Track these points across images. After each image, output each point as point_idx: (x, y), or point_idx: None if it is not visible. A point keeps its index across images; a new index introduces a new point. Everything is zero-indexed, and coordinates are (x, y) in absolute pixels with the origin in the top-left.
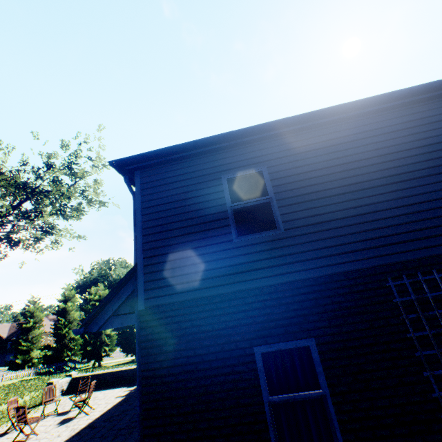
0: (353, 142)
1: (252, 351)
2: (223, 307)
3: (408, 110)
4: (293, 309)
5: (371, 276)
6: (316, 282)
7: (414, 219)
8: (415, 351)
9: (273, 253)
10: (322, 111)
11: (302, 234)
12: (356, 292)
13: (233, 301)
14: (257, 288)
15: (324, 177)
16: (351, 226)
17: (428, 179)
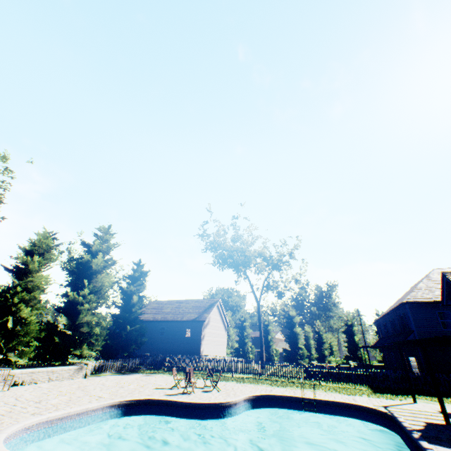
0: None
1: None
2: None
3: None
4: None
5: None
6: None
7: None
8: None
9: None
10: None
11: None
12: None
13: None
14: None
15: None
16: None
17: None
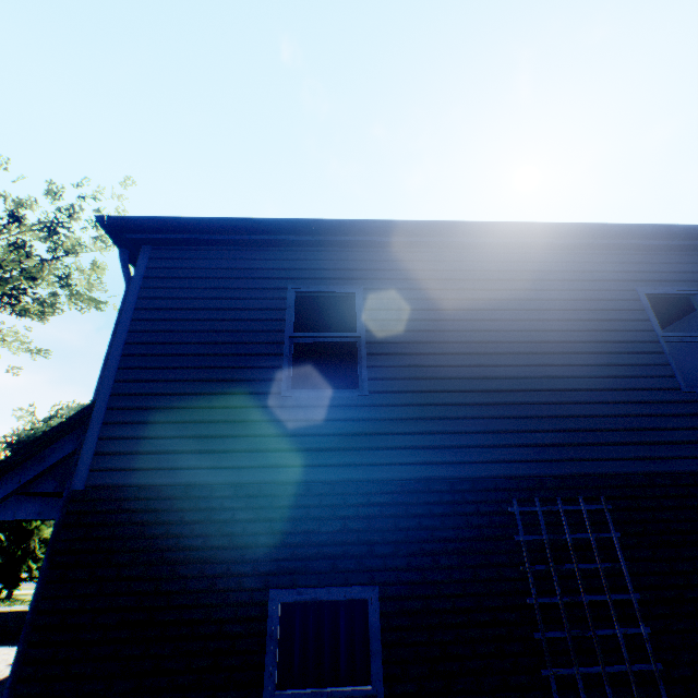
0: (497, 282)
1: (265, 597)
2: (233, 508)
3: (578, 256)
4: (355, 528)
5: (489, 492)
6: (402, 488)
7: (564, 414)
8: (535, 630)
9: (343, 426)
10: (461, 225)
11: (396, 404)
12: (460, 515)
13: (254, 499)
14: (302, 482)
15: (446, 322)
16: (472, 405)
17: (591, 358)
